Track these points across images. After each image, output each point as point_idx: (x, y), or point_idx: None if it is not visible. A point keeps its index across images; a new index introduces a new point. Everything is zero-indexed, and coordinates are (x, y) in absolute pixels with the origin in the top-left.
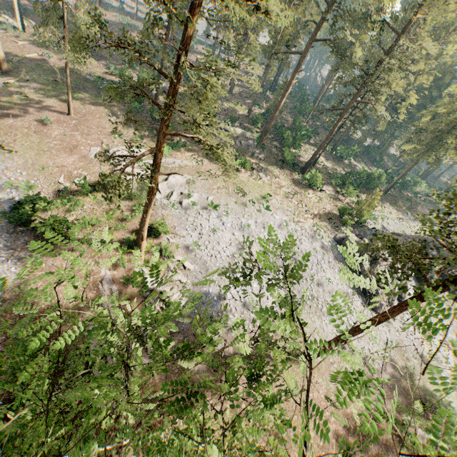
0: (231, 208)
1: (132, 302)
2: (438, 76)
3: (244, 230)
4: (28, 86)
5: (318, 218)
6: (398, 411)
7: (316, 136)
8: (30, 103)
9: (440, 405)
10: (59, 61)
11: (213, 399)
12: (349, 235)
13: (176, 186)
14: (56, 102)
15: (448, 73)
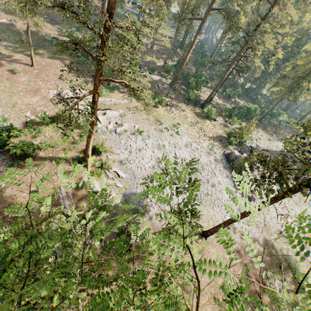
0: (152, 133)
1: (82, 201)
2: (298, 37)
3: (161, 149)
4: (1, 44)
5: (212, 140)
6: (264, 269)
7: (212, 81)
8: (2, 57)
9: (292, 263)
10: (24, 25)
11: (139, 265)
12: (234, 152)
13: (112, 118)
14: (22, 56)
15: (305, 35)
